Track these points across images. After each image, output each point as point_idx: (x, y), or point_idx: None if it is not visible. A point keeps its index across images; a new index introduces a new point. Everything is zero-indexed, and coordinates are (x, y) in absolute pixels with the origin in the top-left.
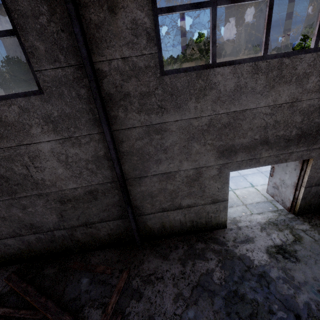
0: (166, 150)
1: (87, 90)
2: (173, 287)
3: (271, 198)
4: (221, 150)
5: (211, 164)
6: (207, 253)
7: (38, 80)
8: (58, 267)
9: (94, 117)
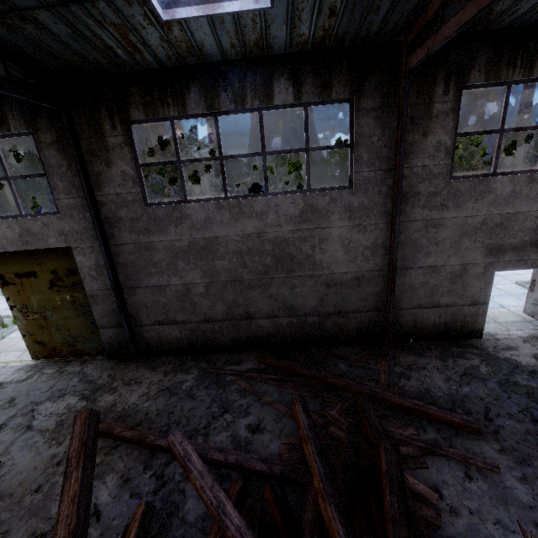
0: (438, 244)
1: (387, 188)
2: (439, 374)
3: (529, 319)
4: (490, 249)
5: (478, 262)
6: (467, 354)
7: (353, 179)
8: (304, 355)
9: (385, 210)
